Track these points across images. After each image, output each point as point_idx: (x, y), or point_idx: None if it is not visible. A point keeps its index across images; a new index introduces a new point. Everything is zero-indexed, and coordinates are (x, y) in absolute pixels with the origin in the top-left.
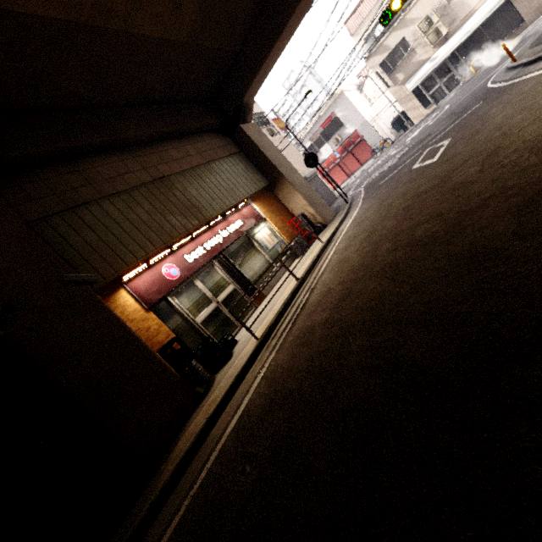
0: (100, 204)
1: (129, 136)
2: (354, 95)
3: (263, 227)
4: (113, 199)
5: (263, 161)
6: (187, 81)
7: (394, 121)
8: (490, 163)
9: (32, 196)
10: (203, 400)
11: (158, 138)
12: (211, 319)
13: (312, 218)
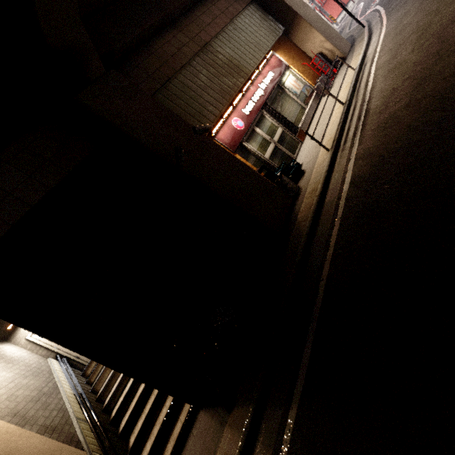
0: (176, 78)
1: (173, 9)
2: None
3: (288, 75)
4: (182, 72)
5: (276, 4)
6: None
7: None
8: None
9: (138, 81)
10: (299, 196)
11: (190, 6)
12: (274, 155)
13: (329, 54)
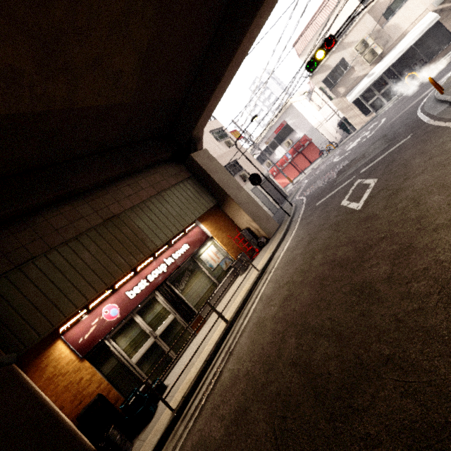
0: (47, 256)
1: (81, 186)
2: (303, 104)
3: (210, 245)
4: (62, 248)
5: (212, 183)
6: (139, 127)
7: (340, 122)
8: (400, 273)
9: None
10: None
11: (113, 179)
12: (147, 356)
13: (256, 231)
